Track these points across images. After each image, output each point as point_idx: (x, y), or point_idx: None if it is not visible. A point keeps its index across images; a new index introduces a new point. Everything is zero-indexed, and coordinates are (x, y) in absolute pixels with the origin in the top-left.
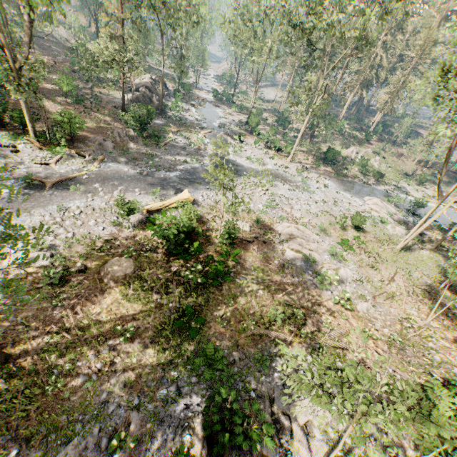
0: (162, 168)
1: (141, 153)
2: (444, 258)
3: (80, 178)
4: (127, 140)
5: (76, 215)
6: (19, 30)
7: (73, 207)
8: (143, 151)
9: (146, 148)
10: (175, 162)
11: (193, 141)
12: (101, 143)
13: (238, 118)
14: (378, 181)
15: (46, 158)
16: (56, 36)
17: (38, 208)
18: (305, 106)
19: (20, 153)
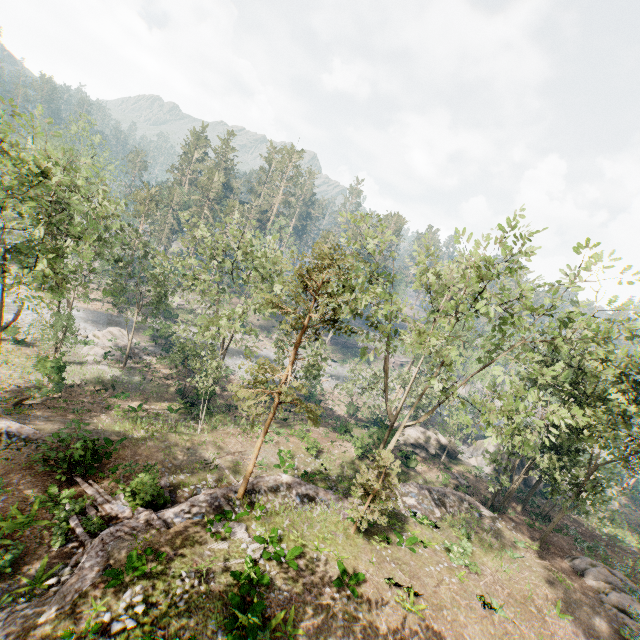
0: None
1: None
2: (128, 374)
3: None
4: None
5: None
6: None
7: None
8: None
9: None
10: None
11: None
12: None
13: None
14: (174, 322)
15: None
16: None
17: None
18: None
19: None
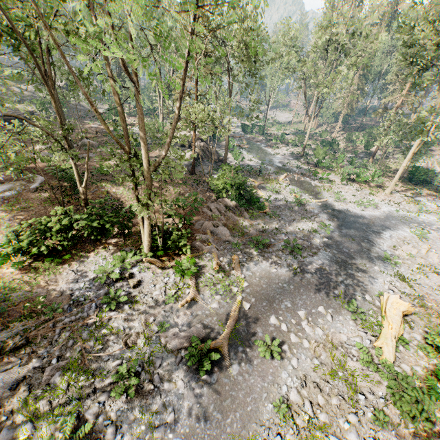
0: (303, 251)
1: (260, 231)
2: None
3: (242, 311)
4: (232, 216)
5: (311, 417)
6: (51, 106)
7: (292, 396)
8: (261, 229)
9: (257, 222)
10: (303, 235)
11: (285, 194)
12: (212, 231)
13: (287, 151)
14: None
15: (177, 284)
16: (82, 104)
17: (252, 424)
18: (397, 128)
19: (142, 286)
